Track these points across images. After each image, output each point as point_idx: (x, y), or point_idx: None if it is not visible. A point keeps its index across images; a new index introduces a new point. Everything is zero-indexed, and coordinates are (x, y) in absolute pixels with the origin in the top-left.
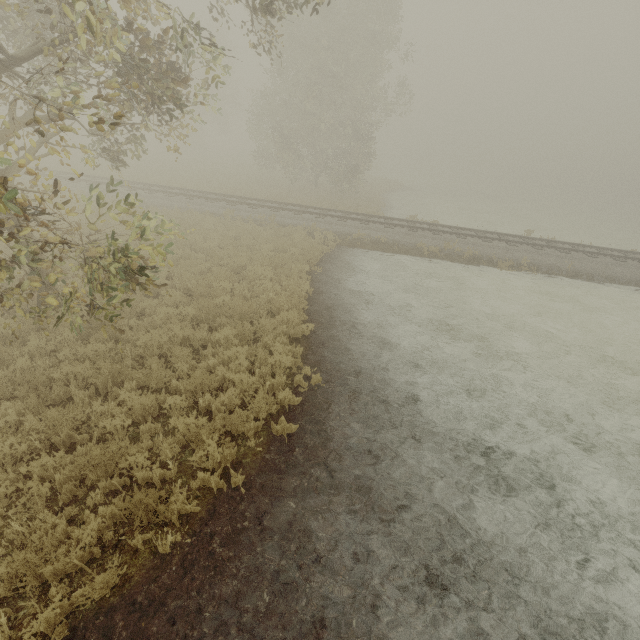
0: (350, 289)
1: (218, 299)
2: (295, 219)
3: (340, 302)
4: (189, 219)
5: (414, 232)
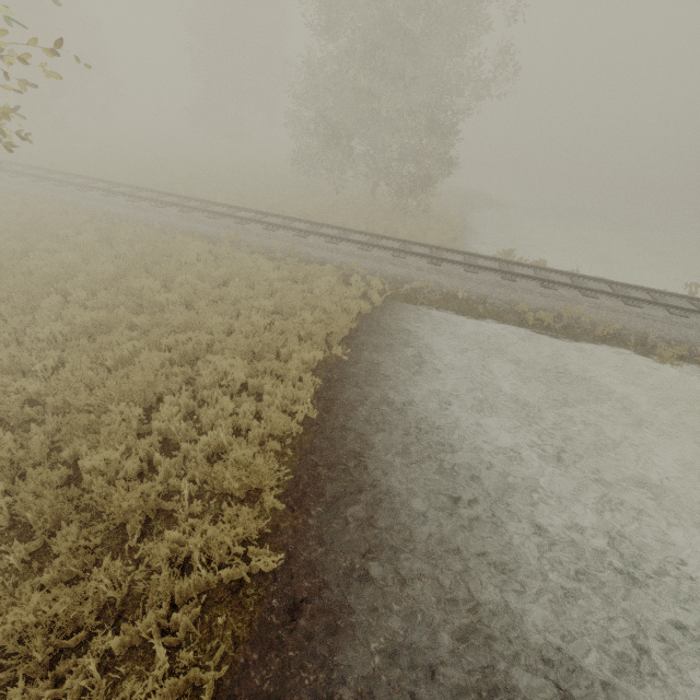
0: (393, 405)
1: (87, 461)
2: (328, 250)
3: (367, 445)
4: (165, 245)
5: (511, 282)
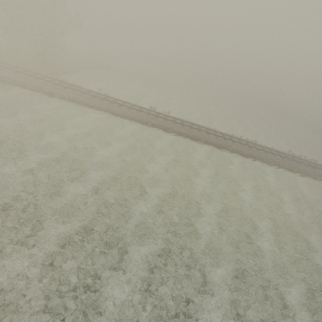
0: None
1: None
2: None
3: None
4: None
5: (35, 79)
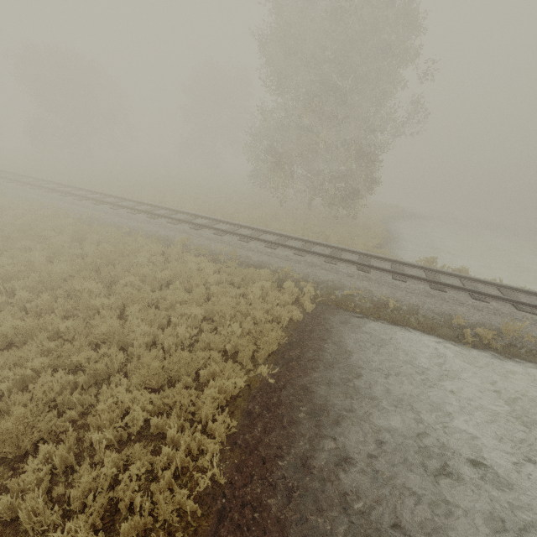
0: (323, 460)
1: None
2: (266, 254)
3: None
4: (125, 246)
5: (441, 292)
